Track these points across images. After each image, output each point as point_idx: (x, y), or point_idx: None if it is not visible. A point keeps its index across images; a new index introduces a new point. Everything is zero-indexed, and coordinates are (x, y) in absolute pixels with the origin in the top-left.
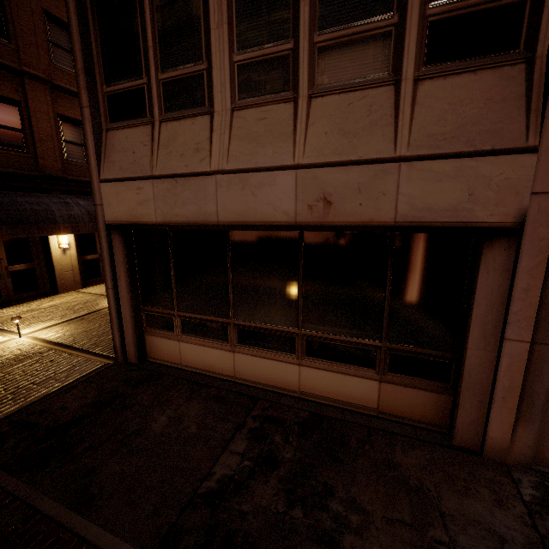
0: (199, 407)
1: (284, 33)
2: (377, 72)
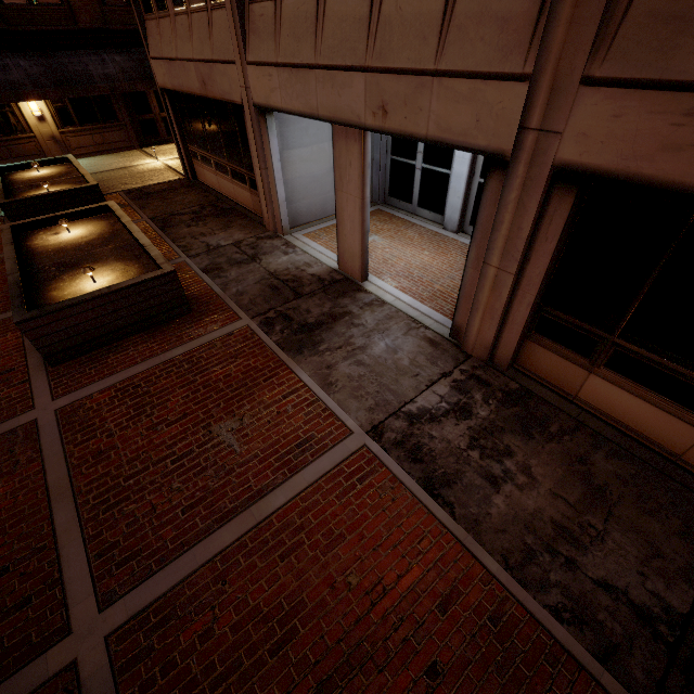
0: (196, 198)
1: None
2: (202, 1)
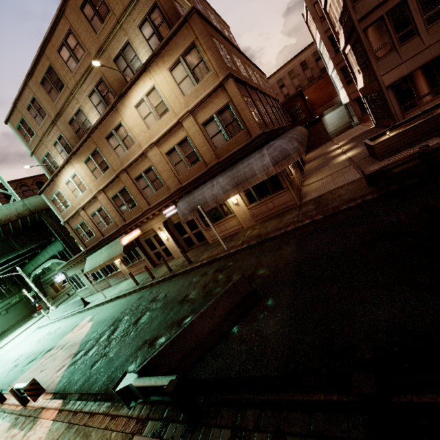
0: None
1: (438, 5)
2: None
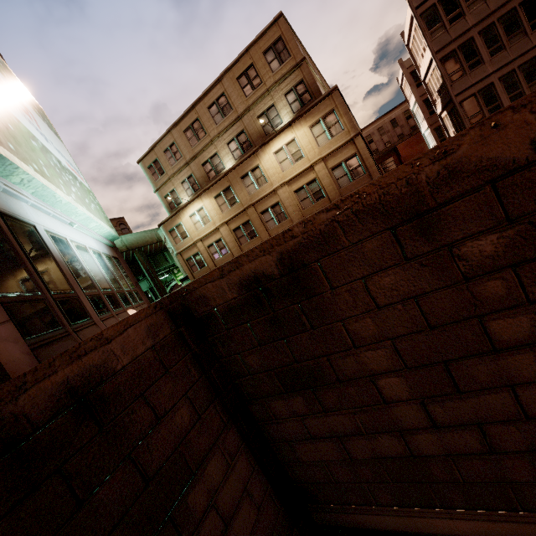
0: None
1: (518, 88)
2: None
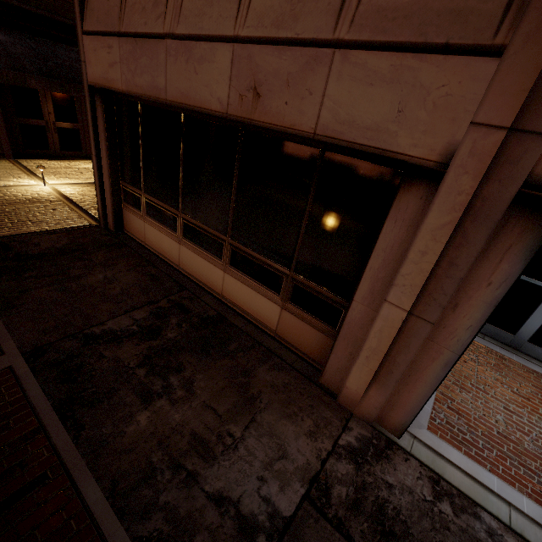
0: (133, 278)
1: None
2: None
